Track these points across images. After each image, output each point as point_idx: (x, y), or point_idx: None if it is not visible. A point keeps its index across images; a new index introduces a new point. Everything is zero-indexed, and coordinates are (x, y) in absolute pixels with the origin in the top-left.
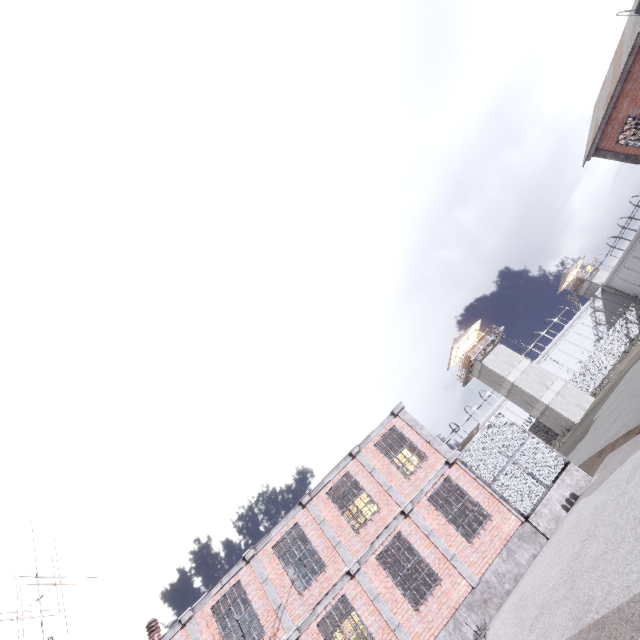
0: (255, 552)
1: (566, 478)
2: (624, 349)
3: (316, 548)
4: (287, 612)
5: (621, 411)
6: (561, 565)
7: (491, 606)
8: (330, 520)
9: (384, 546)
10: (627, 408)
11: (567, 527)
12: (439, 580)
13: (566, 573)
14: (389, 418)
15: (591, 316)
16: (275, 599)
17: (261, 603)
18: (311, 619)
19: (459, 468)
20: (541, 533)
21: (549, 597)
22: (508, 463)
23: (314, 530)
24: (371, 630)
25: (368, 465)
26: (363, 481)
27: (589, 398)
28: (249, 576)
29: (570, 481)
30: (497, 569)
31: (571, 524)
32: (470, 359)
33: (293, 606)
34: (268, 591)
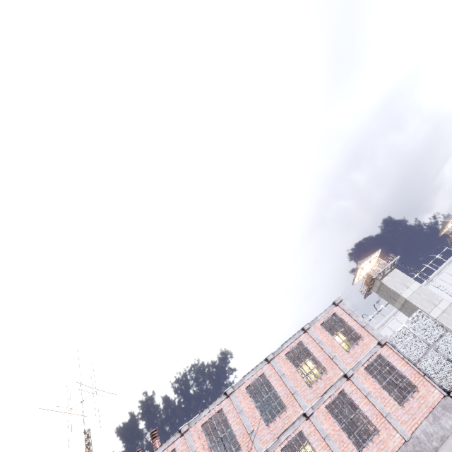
0: (233, 390)
1: None
2: None
3: (278, 393)
4: (258, 437)
5: None
6: None
7: None
8: (288, 374)
9: (331, 399)
10: None
11: None
12: (377, 431)
13: None
14: (331, 306)
15: None
16: (249, 426)
17: (238, 427)
18: (276, 445)
19: (389, 349)
20: None
21: None
22: (430, 349)
23: (276, 380)
24: None
25: (316, 338)
26: (313, 349)
27: None
28: (229, 406)
29: None
30: (425, 429)
31: None
32: (372, 277)
33: (262, 433)
34: (243, 419)
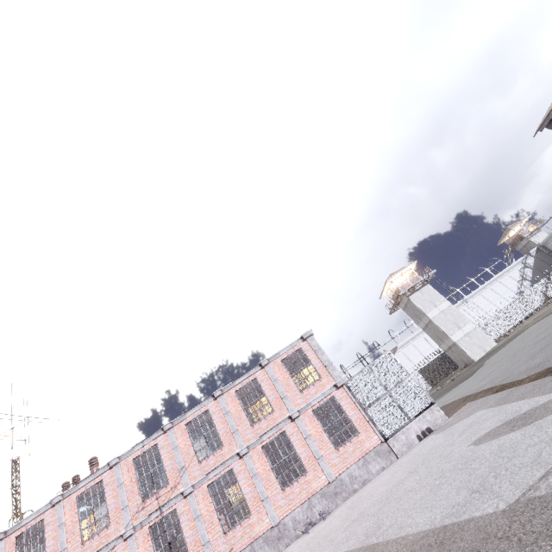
0: (172, 426)
1: (427, 415)
2: (538, 305)
3: (218, 431)
4: (187, 473)
5: (499, 366)
6: (389, 485)
7: (339, 498)
8: (233, 412)
9: (270, 439)
10: (503, 365)
11: (411, 454)
12: (305, 472)
13: (386, 494)
14: (298, 341)
15: (520, 271)
16: (180, 462)
17: (170, 463)
18: (204, 481)
19: (344, 391)
20: (394, 453)
21: (368, 508)
22: (384, 395)
23: (220, 418)
24: (246, 497)
25: (272, 376)
26: (266, 387)
27: (492, 343)
28: (164, 442)
29: (430, 418)
30: (352, 473)
31: (414, 453)
32: (399, 293)
33: (193, 469)
34: (176, 455)
